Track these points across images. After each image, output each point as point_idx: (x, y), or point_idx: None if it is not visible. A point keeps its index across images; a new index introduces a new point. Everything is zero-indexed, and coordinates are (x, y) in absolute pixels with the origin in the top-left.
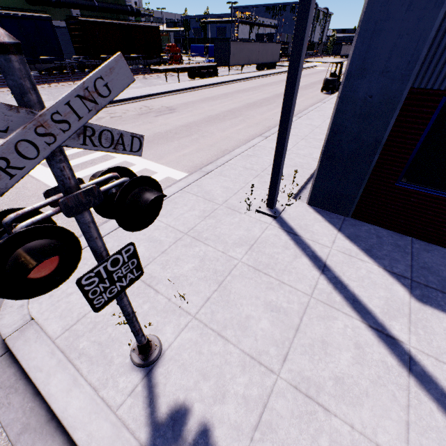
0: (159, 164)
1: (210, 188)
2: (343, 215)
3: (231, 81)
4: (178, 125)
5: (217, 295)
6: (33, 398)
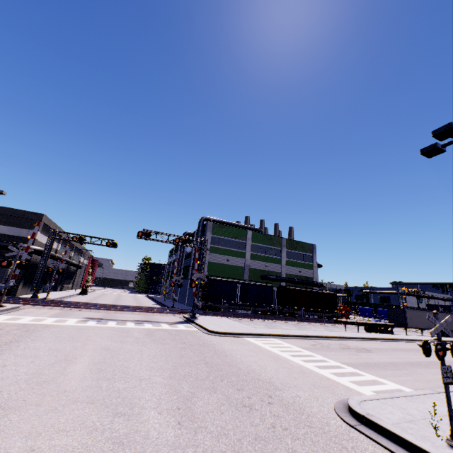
0: (386, 379)
1: None
2: None
3: (415, 339)
4: (381, 360)
5: None
6: (392, 443)
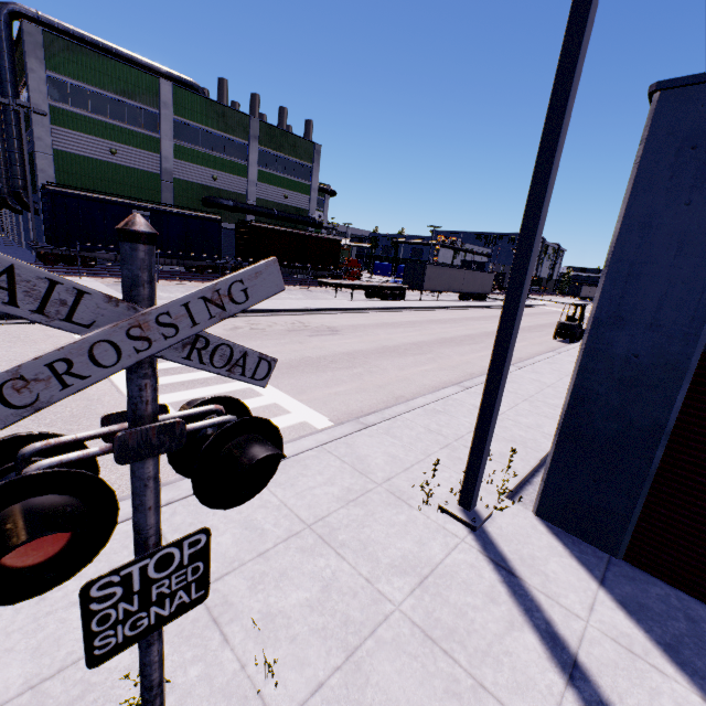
0: (298, 400)
1: (366, 452)
2: (607, 552)
3: (422, 307)
4: (337, 351)
5: (339, 680)
6: None
